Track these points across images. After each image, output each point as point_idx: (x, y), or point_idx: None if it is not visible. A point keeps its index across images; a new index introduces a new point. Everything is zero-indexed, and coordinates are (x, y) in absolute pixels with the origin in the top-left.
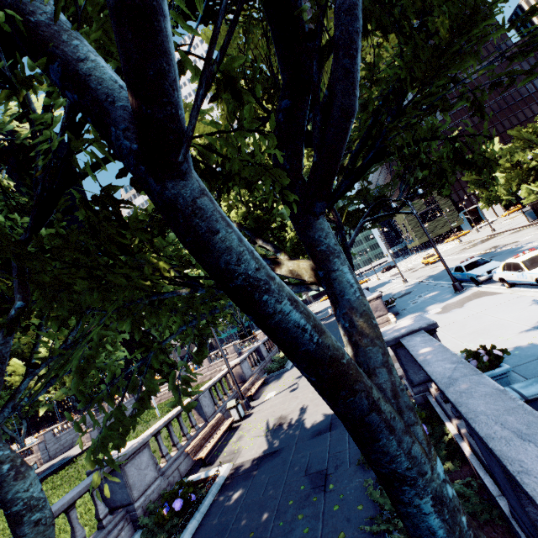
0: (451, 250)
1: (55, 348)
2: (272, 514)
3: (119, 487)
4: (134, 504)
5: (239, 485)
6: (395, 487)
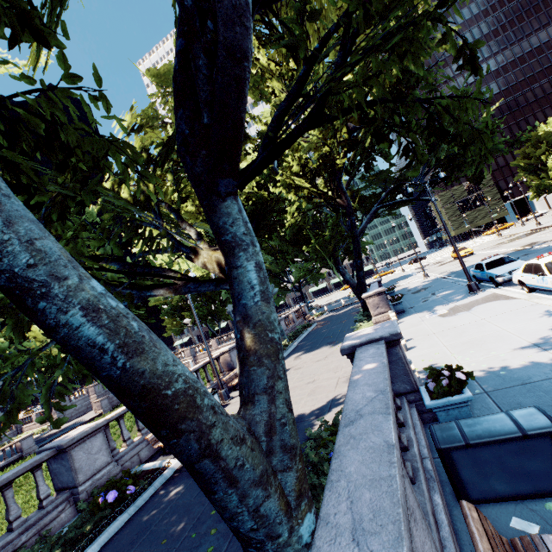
0: (487, 244)
1: None
2: (192, 523)
3: (66, 470)
4: (79, 488)
5: (181, 482)
6: (244, 546)
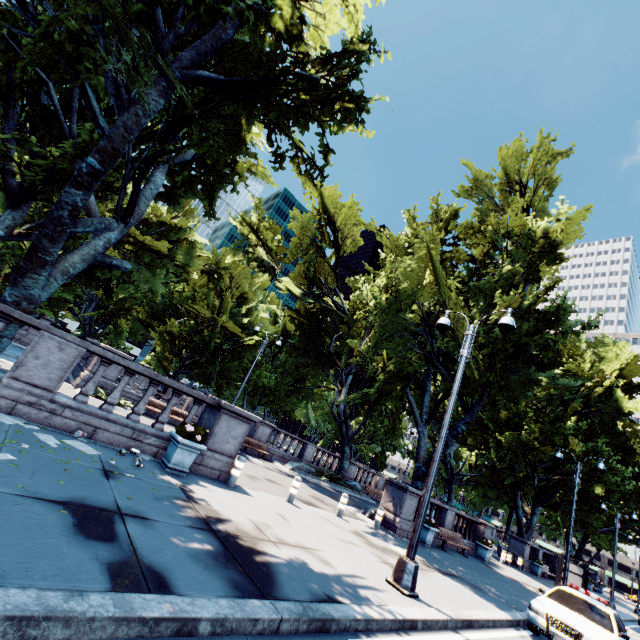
0: None
1: (473, 481)
2: None
3: None
4: None
5: None
6: None
